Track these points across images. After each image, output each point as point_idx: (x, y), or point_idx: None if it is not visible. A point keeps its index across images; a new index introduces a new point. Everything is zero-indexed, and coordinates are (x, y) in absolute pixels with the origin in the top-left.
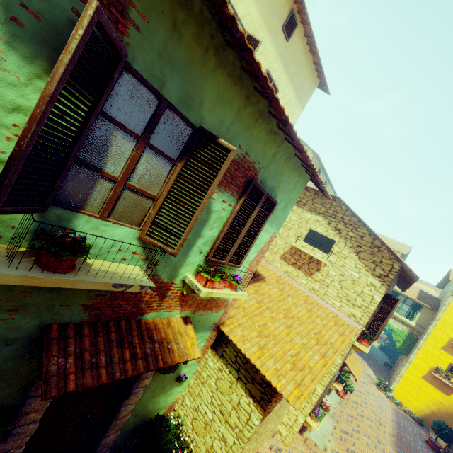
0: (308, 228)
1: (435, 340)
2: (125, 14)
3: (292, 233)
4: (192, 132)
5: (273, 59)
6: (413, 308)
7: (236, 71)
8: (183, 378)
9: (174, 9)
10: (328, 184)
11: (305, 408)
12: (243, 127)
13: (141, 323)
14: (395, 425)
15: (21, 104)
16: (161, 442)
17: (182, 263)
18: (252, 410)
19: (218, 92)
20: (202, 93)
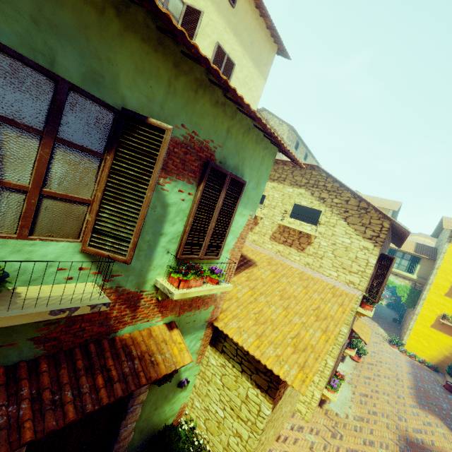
0: (293, 203)
1: (438, 289)
2: None
3: (277, 212)
4: (115, 116)
5: (222, 30)
6: (412, 261)
7: (152, 34)
8: (185, 383)
9: None
10: (309, 155)
11: (319, 382)
12: (181, 101)
13: (116, 341)
14: (412, 377)
15: None
16: None
17: (149, 268)
18: (261, 401)
19: (135, 63)
20: (113, 67)
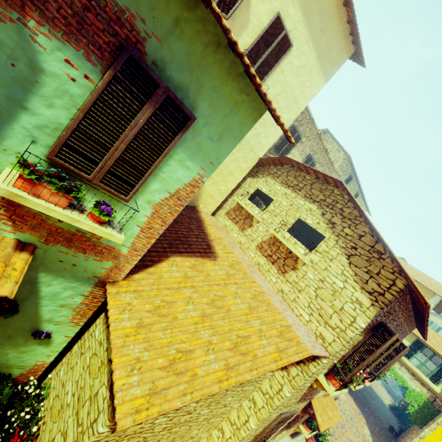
0: (297, 217)
1: None
2: None
3: (277, 221)
4: None
5: (289, 2)
6: (441, 369)
7: None
8: (43, 335)
9: None
10: (360, 196)
11: (229, 440)
12: None
13: None
14: None
15: None
16: None
17: None
18: (103, 409)
19: None
20: None
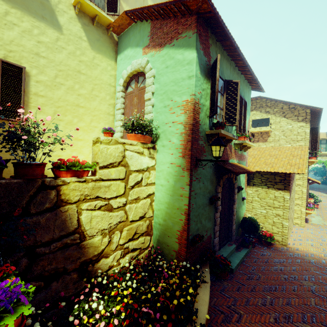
0: (251, 120)
1: None
2: (210, 55)
3: None
4: (223, 82)
5: None
6: None
7: (226, 57)
8: (244, 198)
9: (215, 48)
10: None
11: (302, 203)
12: (232, 75)
13: (230, 163)
14: None
15: (203, 88)
16: (253, 222)
17: None
18: (283, 194)
19: (225, 66)
20: (223, 69)
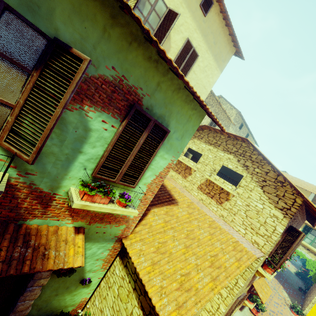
0: (221, 164)
1: None
2: None
3: (208, 168)
4: (48, 42)
5: (193, 30)
6: None
7: None
8: (87, 281)
9: None
10: (250, 135)
11: None
12: (114, 48)
13: (21, 228)
14: None
15: None
16: None
17: (64, 176)
18: None
19: (72, 4)
20: (50, 1)
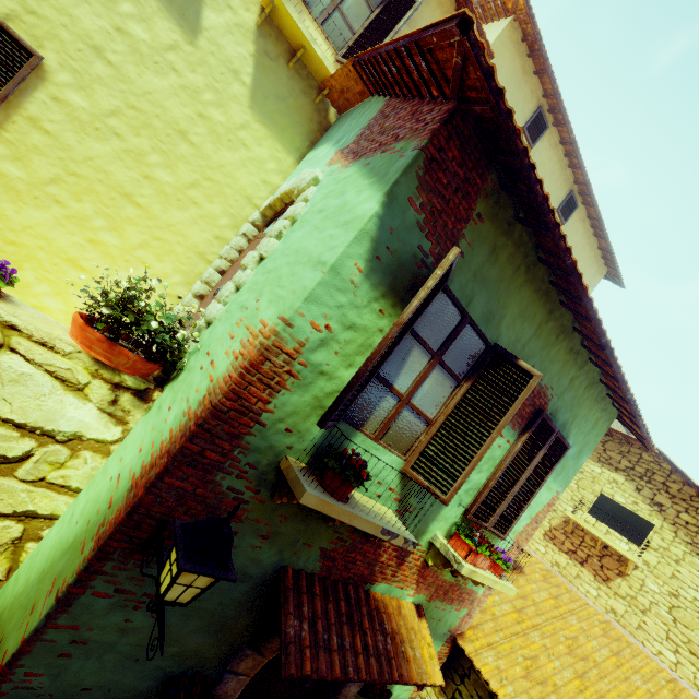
0: (598, 491)
1: None
2: (456, 245)
3: (566, 495)
4: (485, 348)
5: None
6: None
7: (543, 286)
8: None
9: (496, 236)
10: None
11: None
12: (541, 344)
13: (370, 597)
14: None
15: (356, 322)
16: None
17: (435, 515)
18: None
19: (520, 307)
20: (504, 309)
